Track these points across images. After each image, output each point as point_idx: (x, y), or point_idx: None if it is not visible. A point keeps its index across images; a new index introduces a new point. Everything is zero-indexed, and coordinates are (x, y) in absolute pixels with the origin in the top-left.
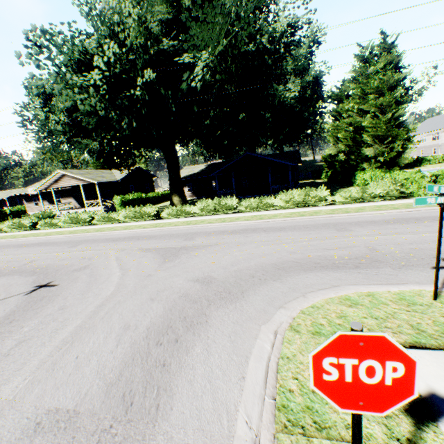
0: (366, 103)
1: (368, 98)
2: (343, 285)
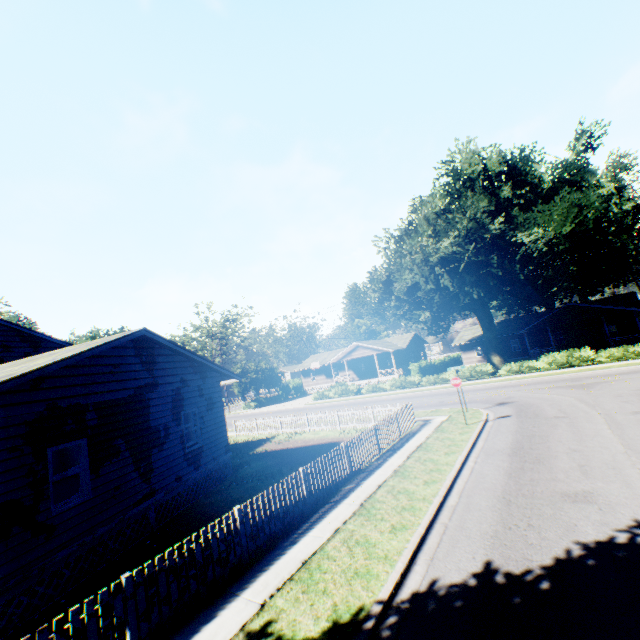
0: None
1: None
2: None
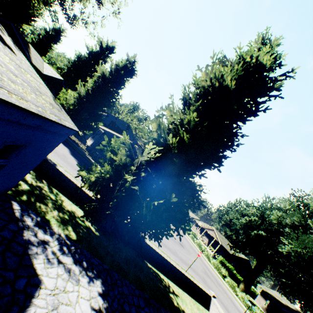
0: None
1: None
2: None
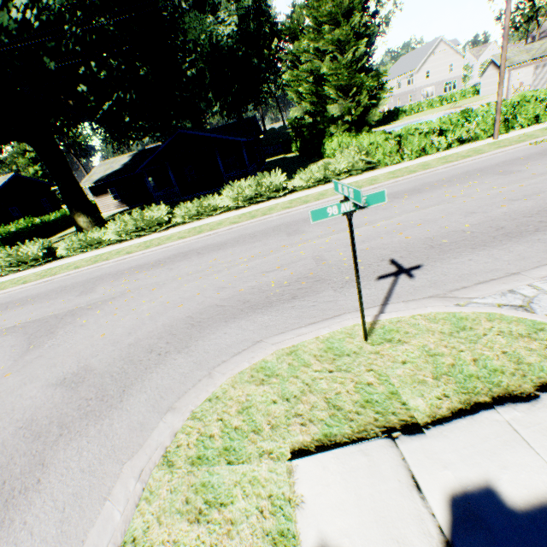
0: (323, 39)
1: (324, 32)
2: (268, 338)
